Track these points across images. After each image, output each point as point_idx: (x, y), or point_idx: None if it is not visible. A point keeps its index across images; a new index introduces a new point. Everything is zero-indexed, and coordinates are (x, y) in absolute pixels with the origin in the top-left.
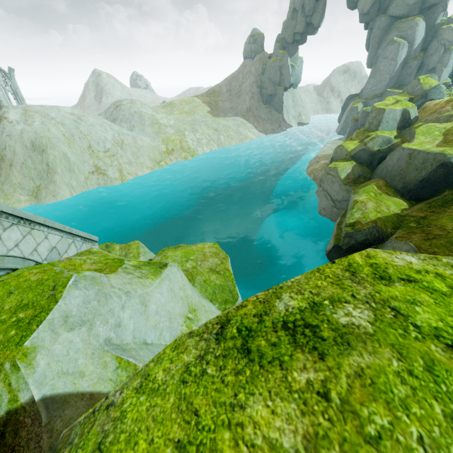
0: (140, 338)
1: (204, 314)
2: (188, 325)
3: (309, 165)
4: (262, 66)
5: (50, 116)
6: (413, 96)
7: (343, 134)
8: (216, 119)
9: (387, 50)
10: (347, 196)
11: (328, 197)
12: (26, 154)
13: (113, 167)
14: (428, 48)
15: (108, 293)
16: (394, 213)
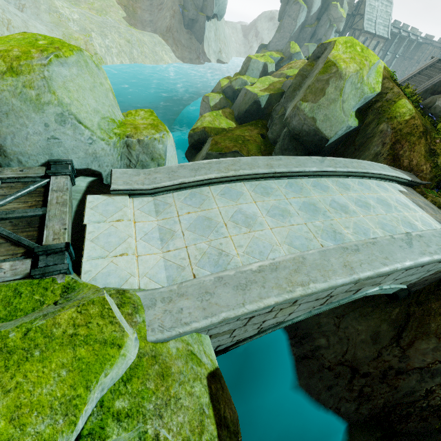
0: None
1: None
2: None
3: None
4: None
5: None
6: (284, 56)
7: None
8: (130, 29)
9: (292, 9)
10: None
11: None
12: None
13: None
14: (321, 19)
15: None
16: (222, 127)
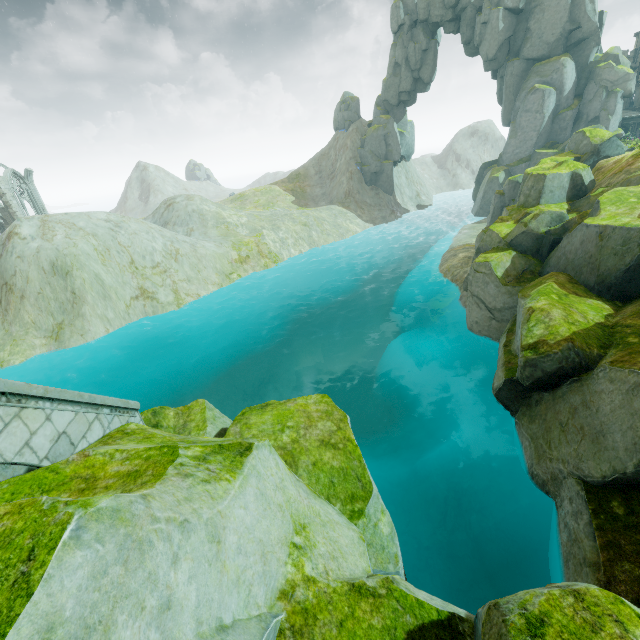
0: (210, 620)
1: (320, 532)
2: (296, 561)
3: (443, 261)
4: (360, 137)
5: (77, 226)
6: (578, 155)
7: (483, 215)
8: (304, 211)
9: (528, 101)
10: (510, 301)
11: (480, 306)
12: (44, 280)
13: (165, 287)
14: (584, 93)
15: (146, 537)
16: (595, 323)
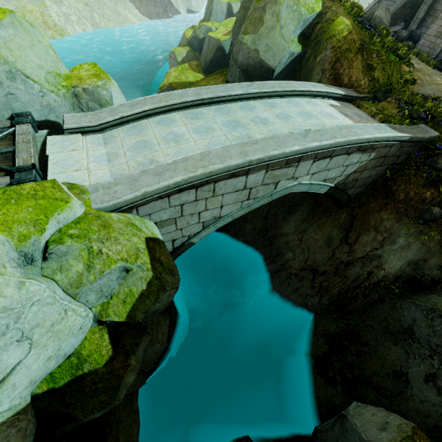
0: None
1: None
2: None
3: None
4: None
5: None
6: None
7: None
8: None
9: None
10: None
11: None
12: None
13: None
14: None
15: None
16: (189, 81)
